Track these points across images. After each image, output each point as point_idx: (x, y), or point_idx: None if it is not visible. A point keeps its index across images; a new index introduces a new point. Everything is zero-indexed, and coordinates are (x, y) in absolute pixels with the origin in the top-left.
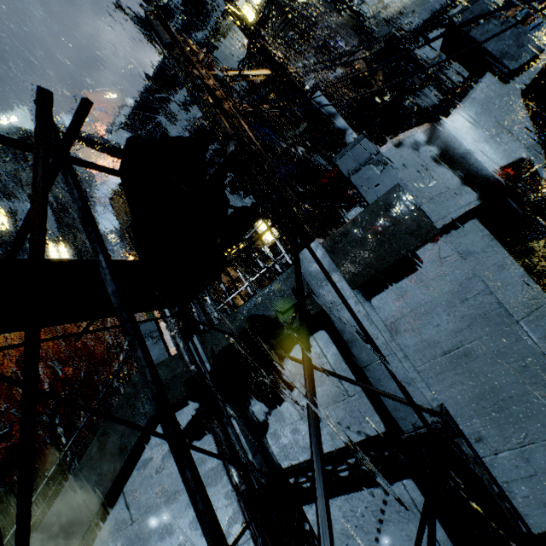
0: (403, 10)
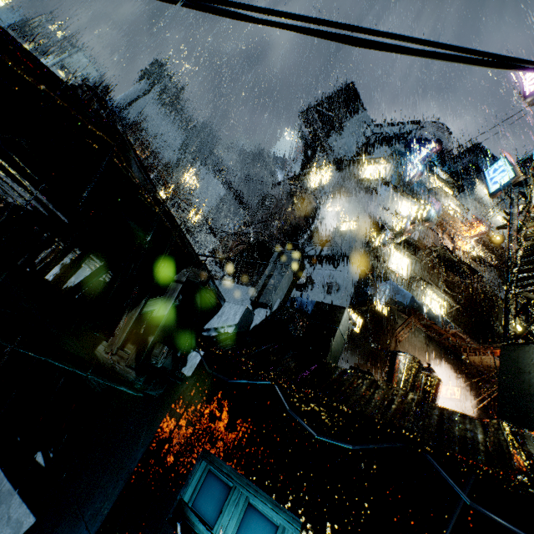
0: (329, 240)
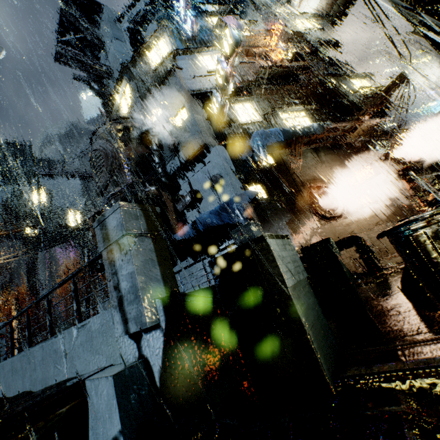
0: (177, 144)
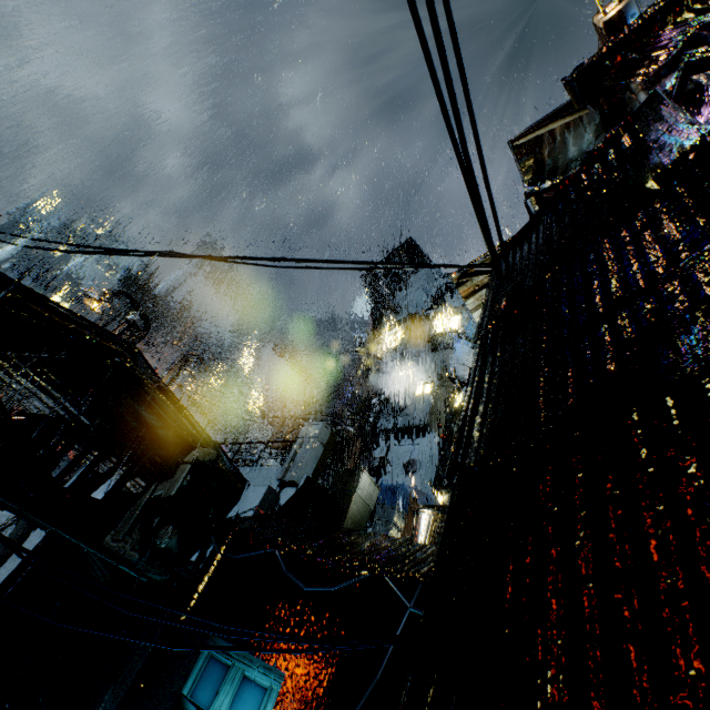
0: (403, 408)
